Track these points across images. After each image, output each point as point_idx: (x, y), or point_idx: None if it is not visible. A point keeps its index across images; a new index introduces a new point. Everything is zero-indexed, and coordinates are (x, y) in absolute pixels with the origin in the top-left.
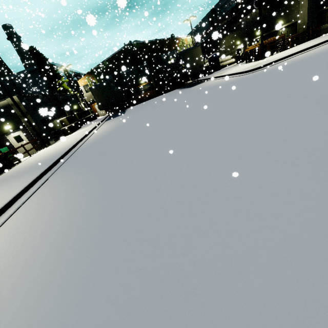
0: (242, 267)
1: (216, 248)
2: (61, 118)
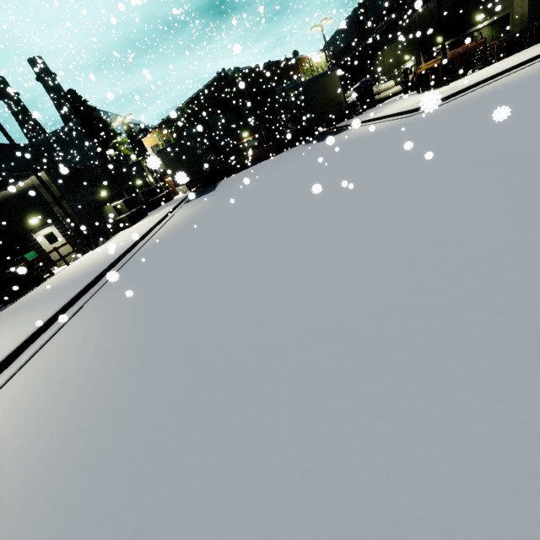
0: (317, 488)
1: (287, 448)
2: (116, 202)
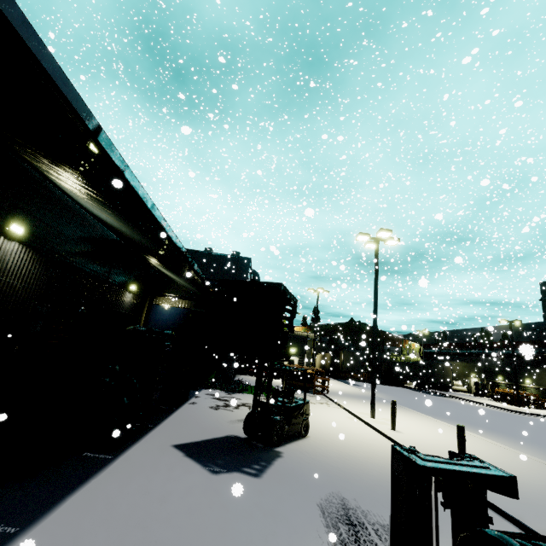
0: None
1: None
2: None
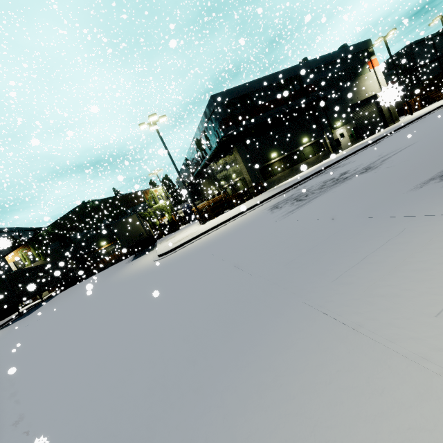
0: None
1: None
2: None
